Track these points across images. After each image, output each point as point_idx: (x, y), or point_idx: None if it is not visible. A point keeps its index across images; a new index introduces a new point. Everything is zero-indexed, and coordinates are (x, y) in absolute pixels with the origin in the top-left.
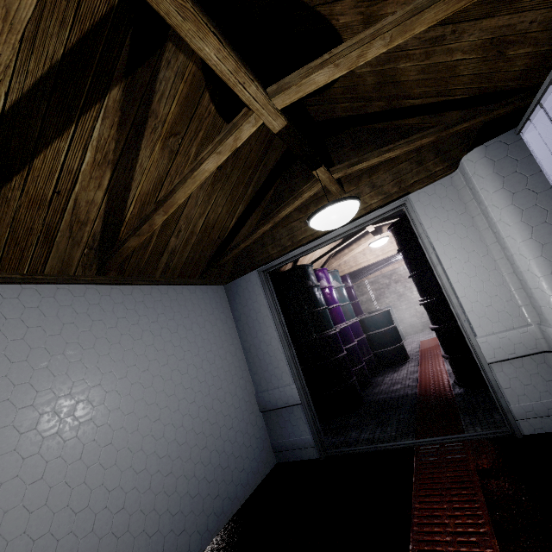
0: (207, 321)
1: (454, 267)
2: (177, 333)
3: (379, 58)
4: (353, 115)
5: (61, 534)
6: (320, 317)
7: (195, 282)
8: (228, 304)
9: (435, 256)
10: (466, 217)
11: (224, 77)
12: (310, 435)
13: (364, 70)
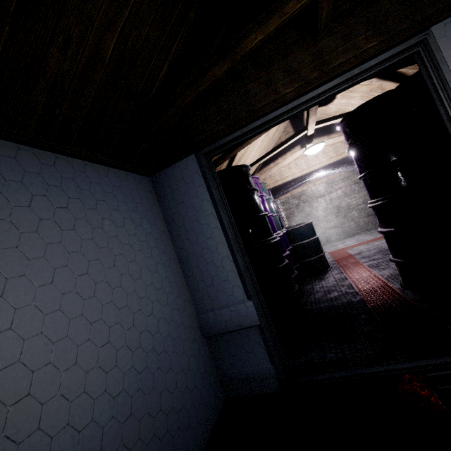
0: (127, 218)
1: None
2: (73, 231)
3: None
4: None
5: None
6: (261, 224)
7: (106, 160)
8: (157, 202)
9: None
10: None
11: None
12: (271, 364)
13: None
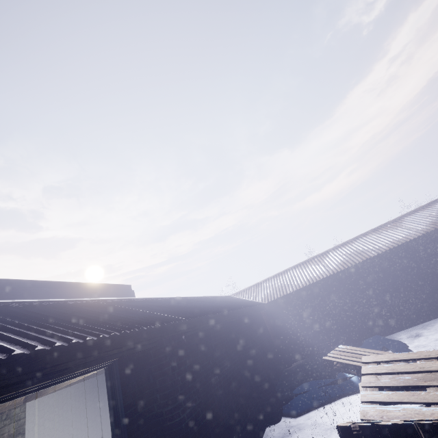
0: None
1: None
2: None
3: None
4: None
5: None
6: None
7: None
8: None
9: None
10: None
11: None
12: None
13: None
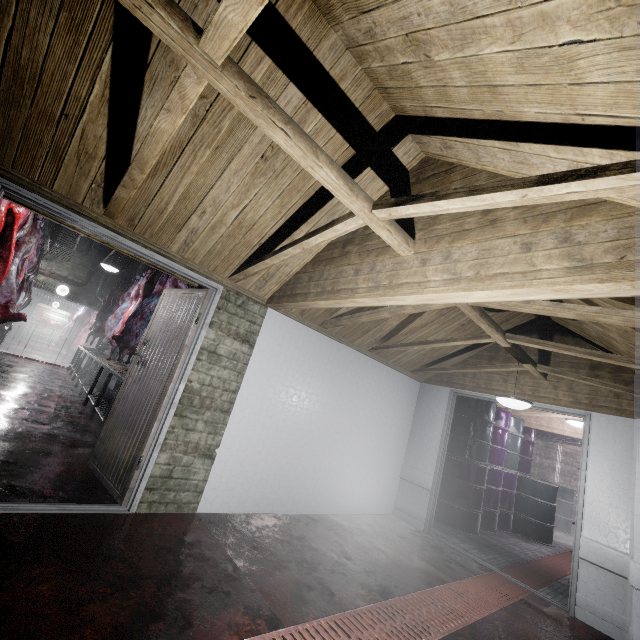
0: (400, 400)
1: (596, 481)
2: (383, 398)
3: (598, 331)
4: (581, 335)
5: (315, 454)
6: (479, 448)
7: (406, 373)
8: (417, 397)
9: (585, 464)
10: (627, 455)
11: (485, 330)
12: (424, 514)
13: (589, 328)
